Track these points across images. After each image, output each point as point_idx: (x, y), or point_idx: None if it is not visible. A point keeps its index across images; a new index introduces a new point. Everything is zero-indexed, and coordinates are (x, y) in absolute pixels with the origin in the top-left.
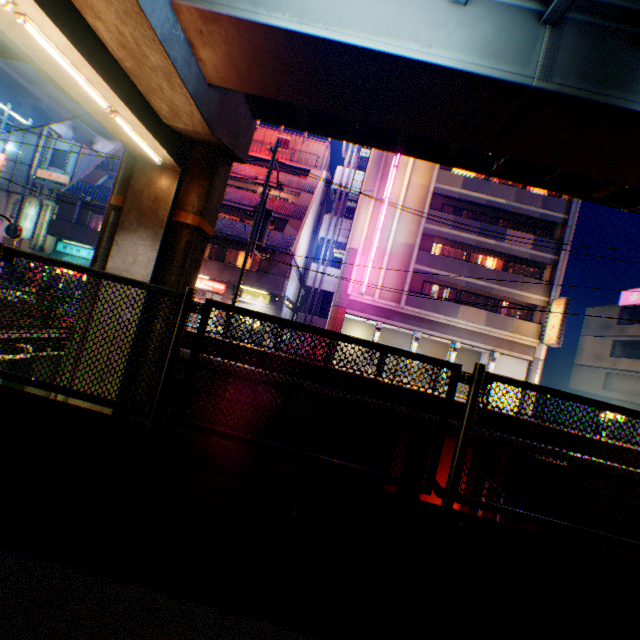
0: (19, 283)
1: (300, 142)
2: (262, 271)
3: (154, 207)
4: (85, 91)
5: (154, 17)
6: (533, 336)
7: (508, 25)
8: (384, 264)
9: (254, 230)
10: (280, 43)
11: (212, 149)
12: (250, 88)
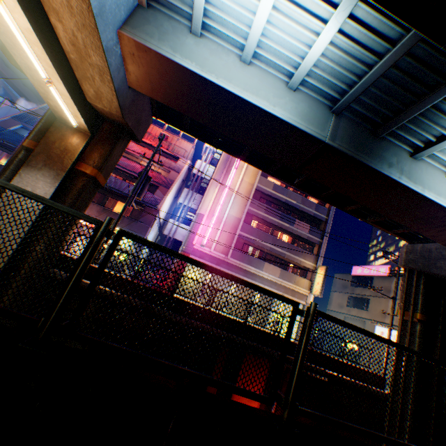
0: None
1: (176, 139)
2: (133, 218)
3: (62, 155)
4: (31, 62)
5: (104, 34)
6: (307, 288)
7: (315, 108)
8: (220, 227)
9: (136, 188)
10: (186, 77)
11: (119, 127)
12: (158, 97)
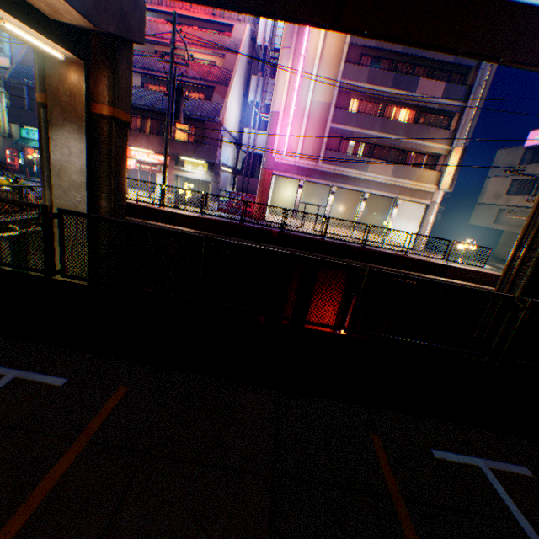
0: (3, 169)
1: None
2: (197, 142)
3: (72, 103)
4: None
5: None
6: (432, 183)
7: None
8: (303, 126)
9: (169, 110)
10: None
11: (107, 36)
12: None
